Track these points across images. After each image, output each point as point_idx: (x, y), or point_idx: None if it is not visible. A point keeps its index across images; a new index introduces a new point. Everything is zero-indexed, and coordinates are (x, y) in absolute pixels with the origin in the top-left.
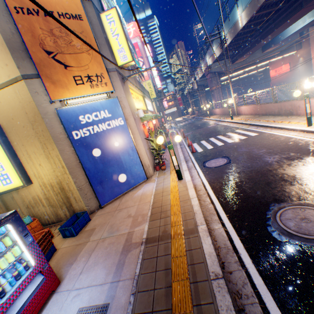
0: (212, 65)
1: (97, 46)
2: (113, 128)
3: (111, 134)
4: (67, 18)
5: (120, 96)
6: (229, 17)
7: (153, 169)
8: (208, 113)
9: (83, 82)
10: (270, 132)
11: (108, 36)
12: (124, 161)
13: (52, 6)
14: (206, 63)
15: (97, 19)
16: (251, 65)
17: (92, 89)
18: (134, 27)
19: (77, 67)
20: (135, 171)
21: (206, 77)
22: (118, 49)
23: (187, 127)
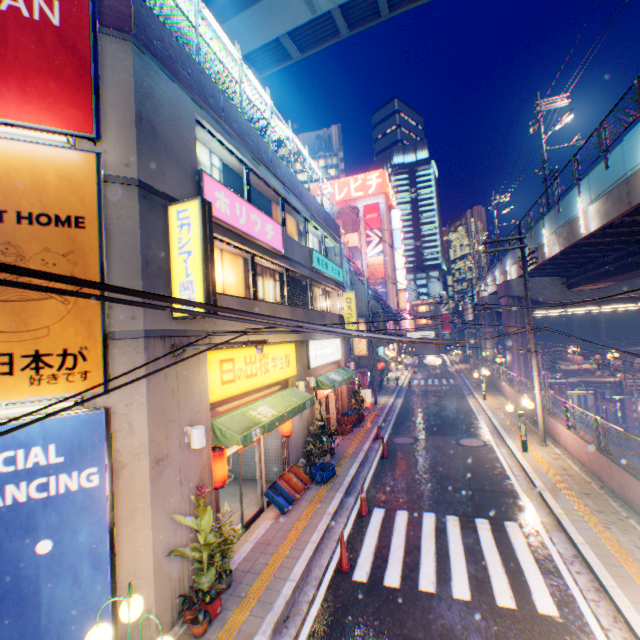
0: (515, 281)
1: (104, 281)
2: (56, 495)
3: (39, 513)
4: (43, 222)
5: (131, 401)
6: (560, 205)
7: (177, 612)
8: (482, 387)
9: (13, 367)
10: (603, 636)
11: (172, 250)
12: (49, 603)
13: (11, 199)
14: (504, 272)
15: (138, 222)
16: (620, 301)
17: (36, 386)
18: (380, 178)
19: (15, 331)
20: (77, 638)
21: (499, 299)
22: (183, 281)
23: (421, 407)
